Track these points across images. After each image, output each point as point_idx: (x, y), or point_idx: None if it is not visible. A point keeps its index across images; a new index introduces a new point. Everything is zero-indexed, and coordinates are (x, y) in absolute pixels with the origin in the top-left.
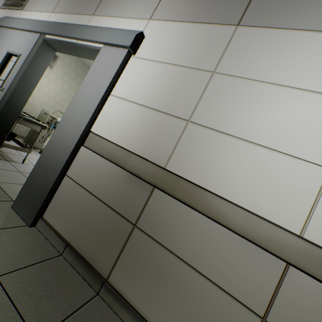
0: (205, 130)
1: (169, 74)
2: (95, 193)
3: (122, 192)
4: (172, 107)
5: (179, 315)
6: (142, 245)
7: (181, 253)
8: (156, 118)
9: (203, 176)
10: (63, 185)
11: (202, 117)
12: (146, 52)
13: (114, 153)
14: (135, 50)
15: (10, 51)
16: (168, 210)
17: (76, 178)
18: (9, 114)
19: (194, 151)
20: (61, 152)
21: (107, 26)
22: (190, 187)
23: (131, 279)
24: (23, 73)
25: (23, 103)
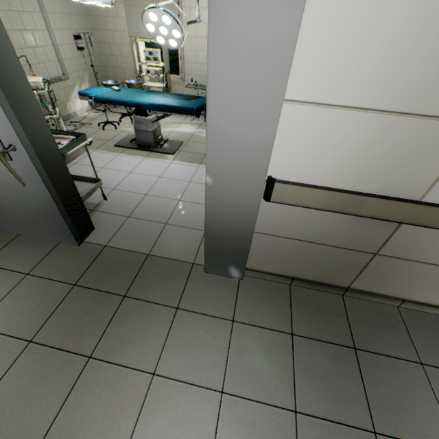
0: None
1: None
2: (309, 240)
3: (351, 233)
4: None
5: (429, 290)
6: (387, 264)
7: (437, 261)
8: (408, 131)
9: None
10: (255, 241)
11: None
12: None
13: (333, 202)
14: None
15: None
16: (424, 236)
17: (272, 232)
18: (58, 173)
19: None
20: (239, 218)
21: None
22: None
23: (375, 283)
24: (2, 91)
25: (52, 142)
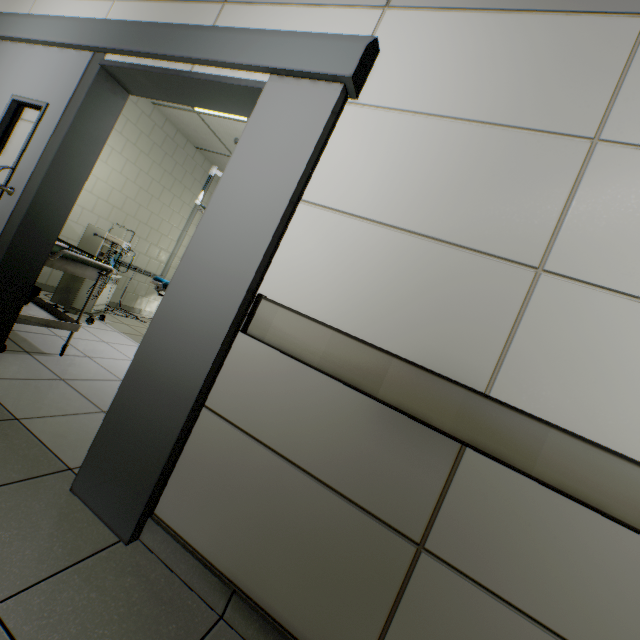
0: (592, 293)
1: (463, 145)
2: (293, 457)
3: (370, 456)
4: (486, 234)
5: None
6: (450, 601)
7: (573, 629)
8: (442, 263)
9: (606, 420)
10: (199, 432)
11: (579, 261)
12: (388, 91)
13: (338, 355)
14: (359, 86)
15: (20, 96)
16: (515, 508)
17: (233, 415)
18: (30, 250)
19: (569, 350)
20: (190, 351)
21: (269, 29)
22: (582, 454)
23: None
24: (58, 150)
25: (61, 221)
